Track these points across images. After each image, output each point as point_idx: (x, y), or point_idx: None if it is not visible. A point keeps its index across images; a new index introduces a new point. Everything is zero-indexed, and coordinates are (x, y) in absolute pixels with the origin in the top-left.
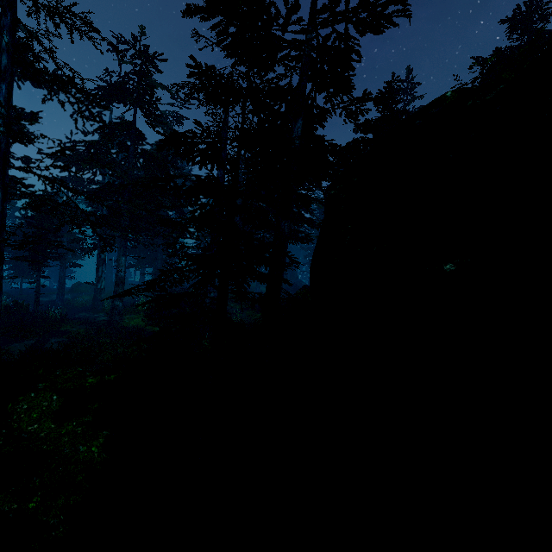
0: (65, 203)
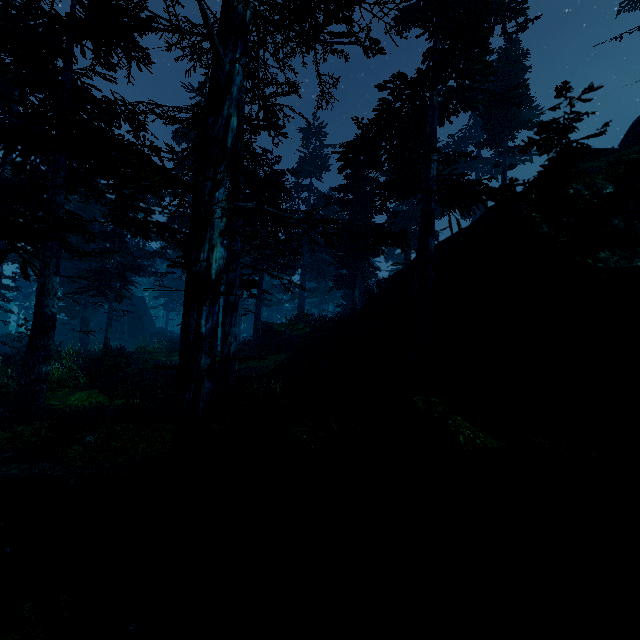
0: None
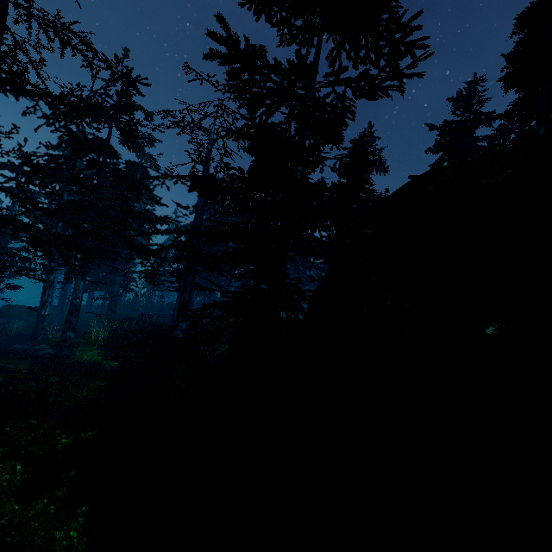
0: (33, 223)
